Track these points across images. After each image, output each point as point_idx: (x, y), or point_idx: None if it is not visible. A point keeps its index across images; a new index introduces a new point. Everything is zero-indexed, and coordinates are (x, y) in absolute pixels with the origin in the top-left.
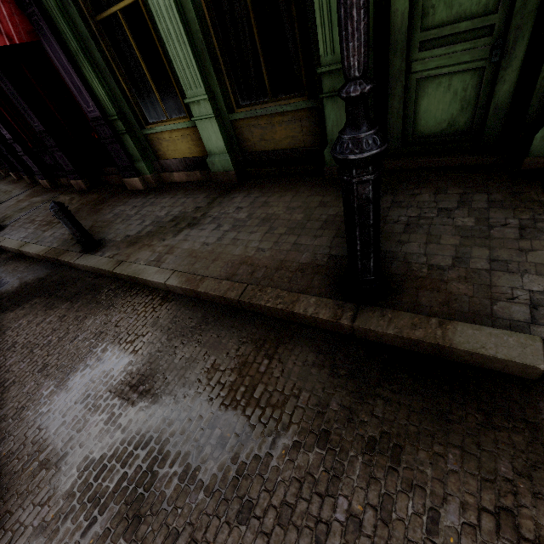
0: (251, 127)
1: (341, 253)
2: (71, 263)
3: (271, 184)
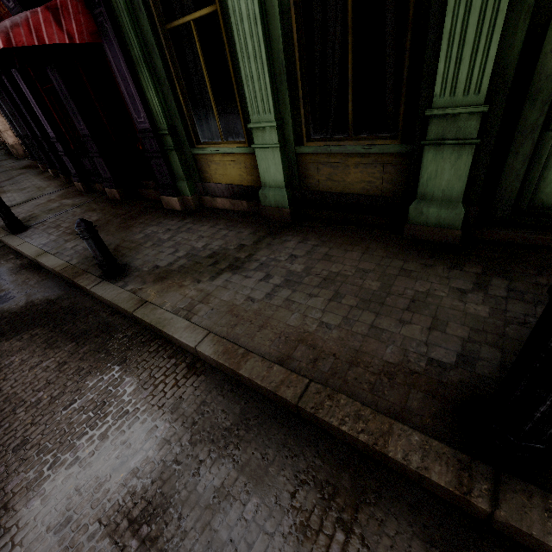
0: (318, 164)
1: (446, 359)
2: (87, 289)
3: (332, 231)
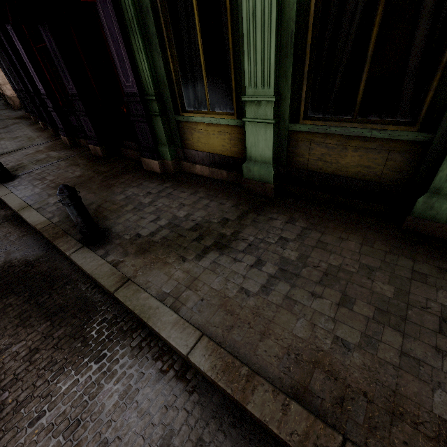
0: (312, 143)
1: None
2: (66, 255)
3: (320, 212)
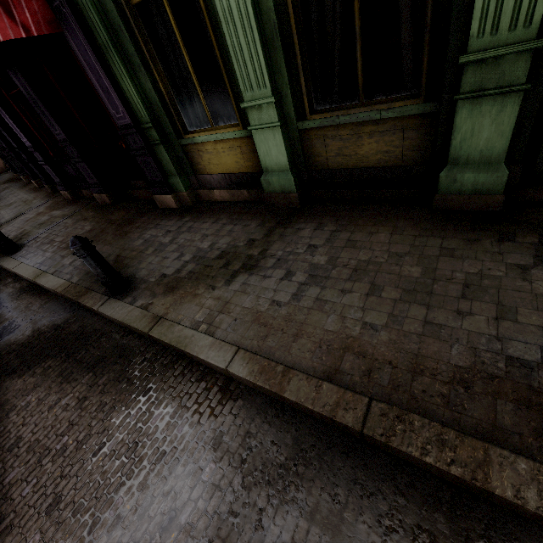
0: (326, 139)
1: (528, 356)
2: (94, 310)
3: (349, 212)
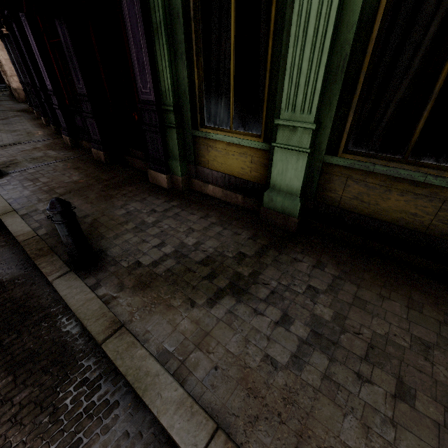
0: (348, 179)
1: None
2: (48, 279)
3: (351, 258)
